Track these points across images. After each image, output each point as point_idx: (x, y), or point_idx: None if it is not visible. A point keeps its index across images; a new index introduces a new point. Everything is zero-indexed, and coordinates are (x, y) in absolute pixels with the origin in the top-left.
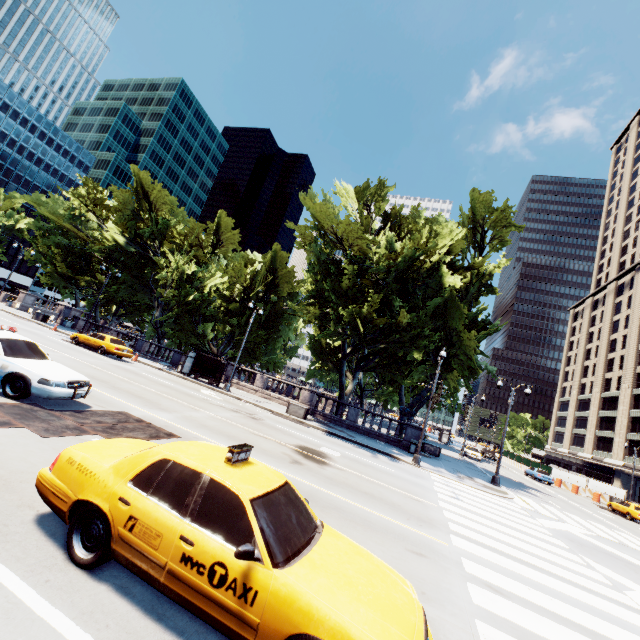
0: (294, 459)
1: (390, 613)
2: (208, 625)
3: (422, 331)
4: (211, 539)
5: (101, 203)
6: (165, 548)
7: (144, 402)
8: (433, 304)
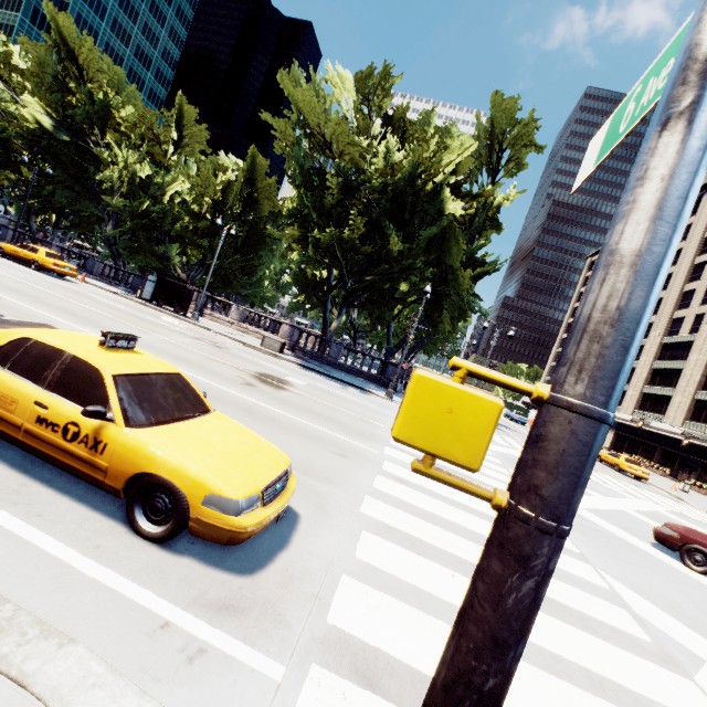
0: (248, 382)
1: (240, 466)
2: (80, 479)
3: (413, 265)
4: (67, 405)
5: (6, 61)
6: (21, 412)
7: (79, 319)
8: (428, 234)
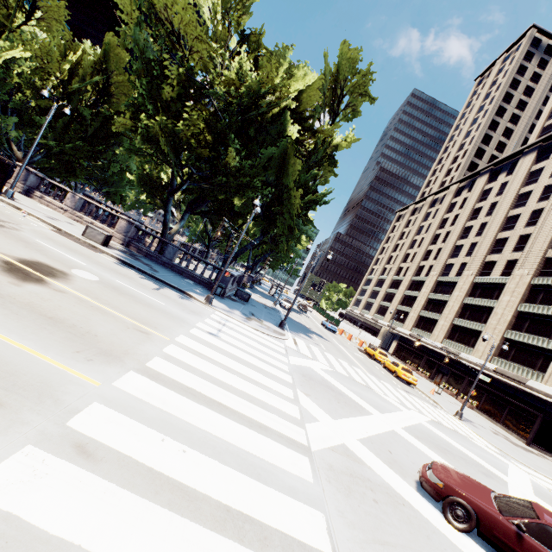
0: None
1: None
2: None
3: (251, 180)
4: None
5: None
6: None
7: None
8: (268, 154)
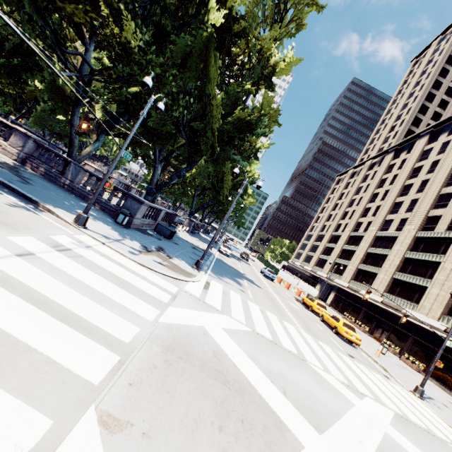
0: None
1: None
2: None
3: (161, 78)
4: None
5: None
6: None
7: None
8: (184, 45)
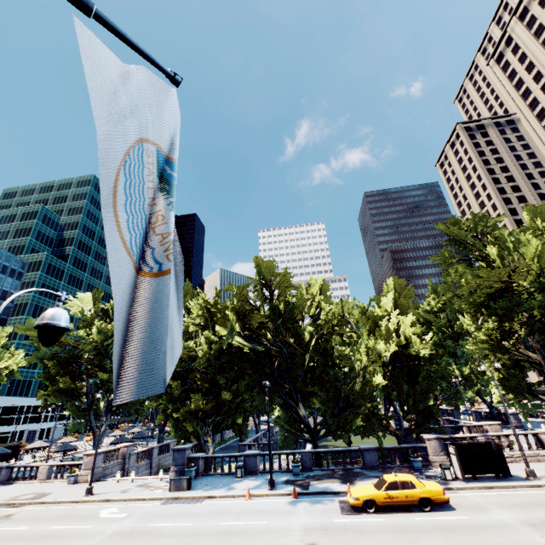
0: None
1: None
2: None
3: None
4: None
5: (241, 308)
6: None
7: None
8: None
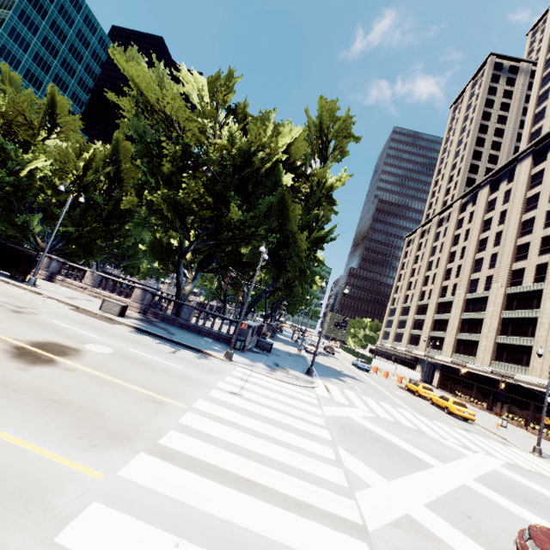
0: None
1: None
2: None
3: (254, 230)
4: None
5: None
6: None
7: None
8: (267, 204)
